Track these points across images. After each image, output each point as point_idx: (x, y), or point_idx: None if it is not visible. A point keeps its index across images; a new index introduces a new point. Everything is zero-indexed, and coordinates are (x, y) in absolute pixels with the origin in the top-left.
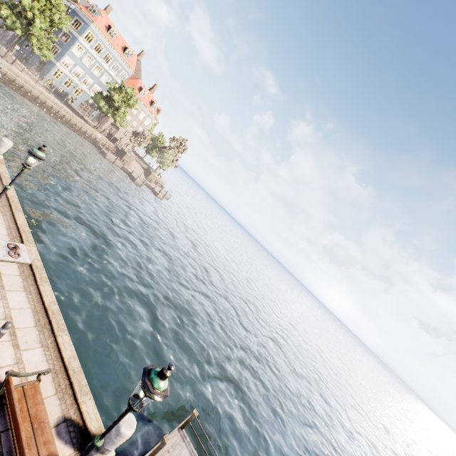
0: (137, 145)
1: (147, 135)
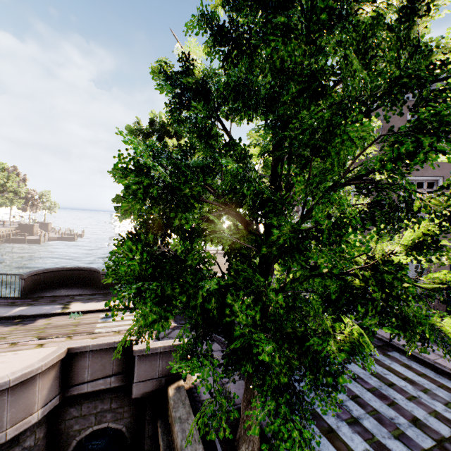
0: (37, 210)
1: (36, 194)
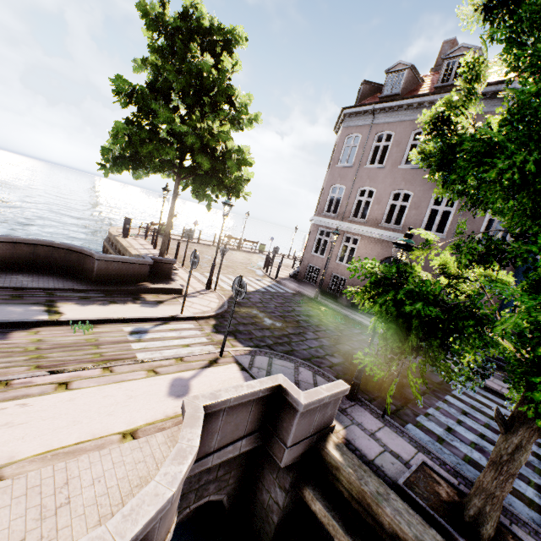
0: None
1: None
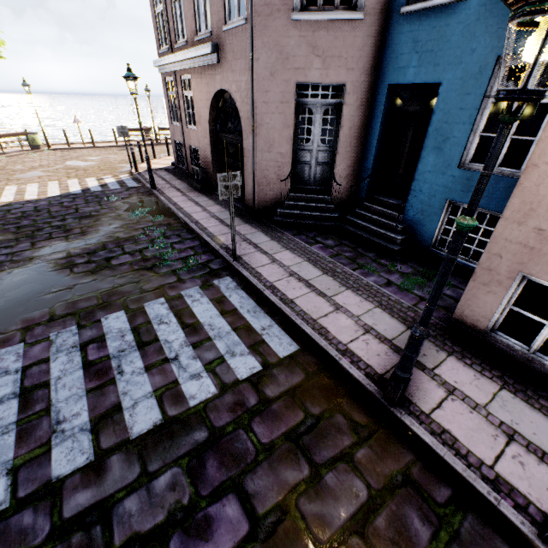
0: None
1: None
